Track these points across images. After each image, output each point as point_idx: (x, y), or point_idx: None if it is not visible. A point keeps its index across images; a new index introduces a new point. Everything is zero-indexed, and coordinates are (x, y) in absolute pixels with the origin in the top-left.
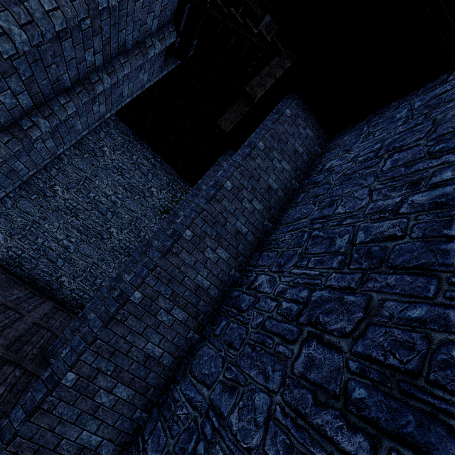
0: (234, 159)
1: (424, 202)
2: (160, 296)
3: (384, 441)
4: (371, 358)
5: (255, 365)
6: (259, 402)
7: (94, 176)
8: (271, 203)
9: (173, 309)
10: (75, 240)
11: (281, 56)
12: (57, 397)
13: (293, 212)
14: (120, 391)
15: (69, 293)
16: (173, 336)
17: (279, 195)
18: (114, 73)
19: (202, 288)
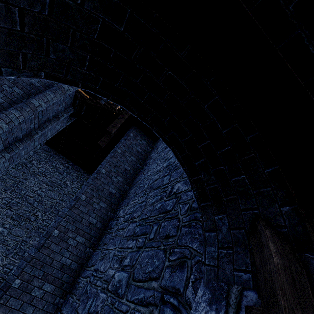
0: (106, 159)
1: (165, 166)
2: (69, 230)
3: (139, 237)
4: (142, 219)
5: (112, 244)
6: (111, 254)
7: (25, 180)
8: (127, 177)
9: (77, 237)
10: (8, 226)
11: (123, 114)
12: (9, 295)
13: (136, 179)
14: (46, 287)
15: (1, 268)
16: (77, 252)
17: (131, 172)
18: (43, 129)
19: (92, 224)
